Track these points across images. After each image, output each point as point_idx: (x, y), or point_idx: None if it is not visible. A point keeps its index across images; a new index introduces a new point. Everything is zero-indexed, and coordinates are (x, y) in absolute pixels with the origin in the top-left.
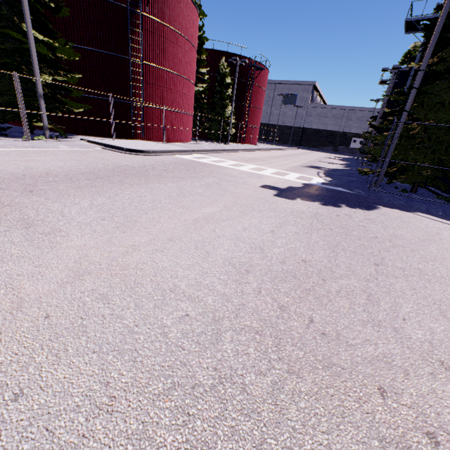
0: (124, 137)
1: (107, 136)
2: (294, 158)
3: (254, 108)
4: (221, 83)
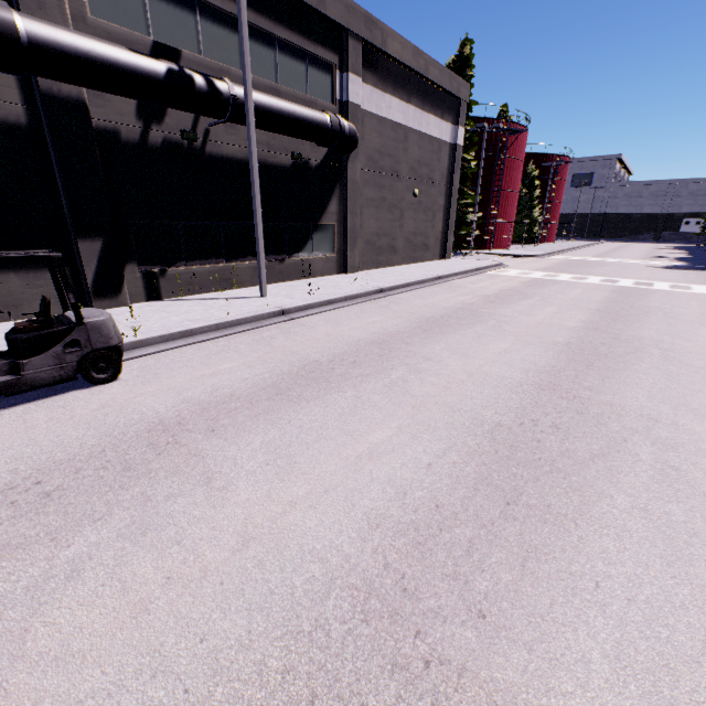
0: (478, 249)
1: (467, 249)
2: (627, 252)
3: (555, 203)
4: (529, 186)
